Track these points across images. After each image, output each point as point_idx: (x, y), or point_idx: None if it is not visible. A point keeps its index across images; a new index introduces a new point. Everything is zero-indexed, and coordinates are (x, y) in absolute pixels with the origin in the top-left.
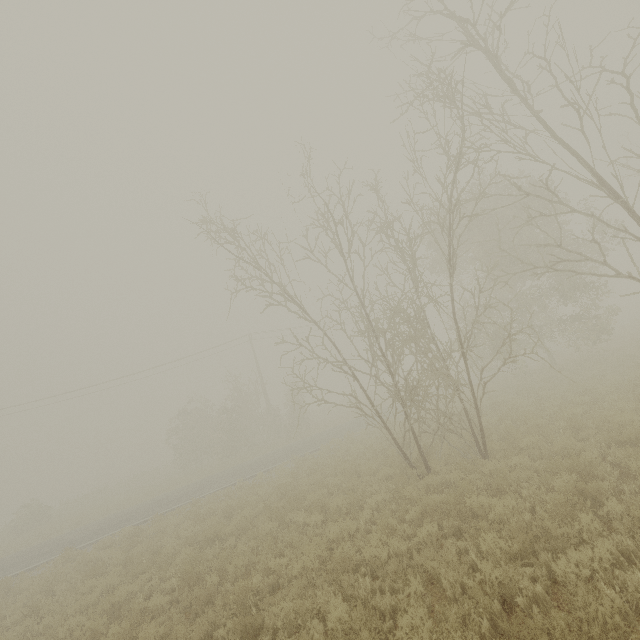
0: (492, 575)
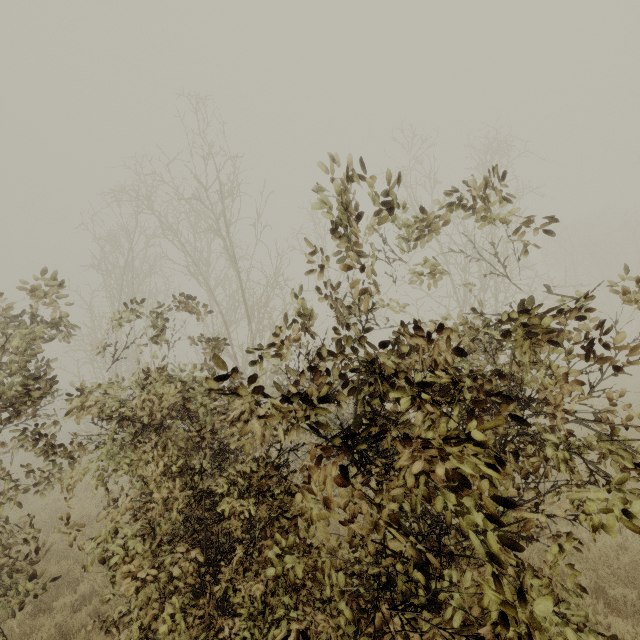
0: None
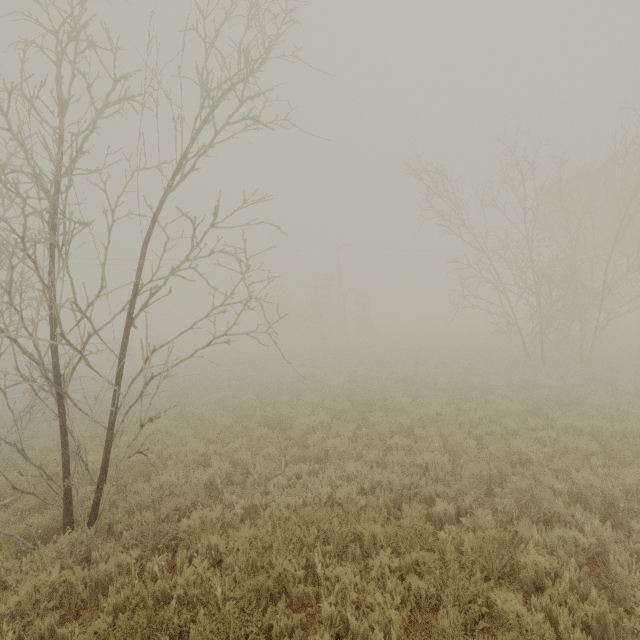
0: (631, 390)
